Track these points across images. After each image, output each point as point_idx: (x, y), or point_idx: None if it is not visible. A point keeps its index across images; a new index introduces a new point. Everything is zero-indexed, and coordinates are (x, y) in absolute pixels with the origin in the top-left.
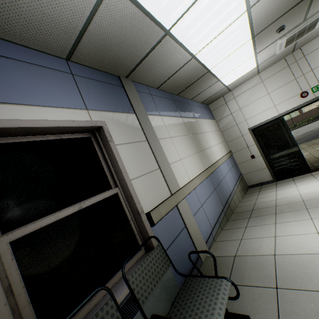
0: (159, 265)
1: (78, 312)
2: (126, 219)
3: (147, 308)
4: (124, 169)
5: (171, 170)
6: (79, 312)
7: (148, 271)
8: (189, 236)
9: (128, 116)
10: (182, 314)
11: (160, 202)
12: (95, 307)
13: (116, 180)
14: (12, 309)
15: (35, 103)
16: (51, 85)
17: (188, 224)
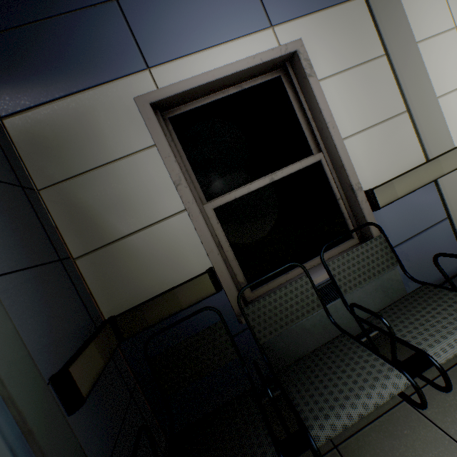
0: (375, 260)
1: (275, 278)
2: (333, 197)
3: (351, 300)
4: (332, 122)
5: (438, 111)
6: (276, 279)
7: (356, 263)
8: (453, 234)
9: (347, 10)
10: (399, 318)
11: (397, 174)
12: (291, 280)
13: (319, 142)
14: (224, 259)
15: (208, 45)
16: (220, 5)
17: (455, 215)
